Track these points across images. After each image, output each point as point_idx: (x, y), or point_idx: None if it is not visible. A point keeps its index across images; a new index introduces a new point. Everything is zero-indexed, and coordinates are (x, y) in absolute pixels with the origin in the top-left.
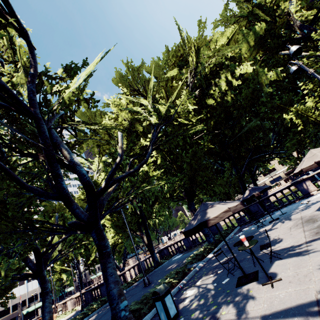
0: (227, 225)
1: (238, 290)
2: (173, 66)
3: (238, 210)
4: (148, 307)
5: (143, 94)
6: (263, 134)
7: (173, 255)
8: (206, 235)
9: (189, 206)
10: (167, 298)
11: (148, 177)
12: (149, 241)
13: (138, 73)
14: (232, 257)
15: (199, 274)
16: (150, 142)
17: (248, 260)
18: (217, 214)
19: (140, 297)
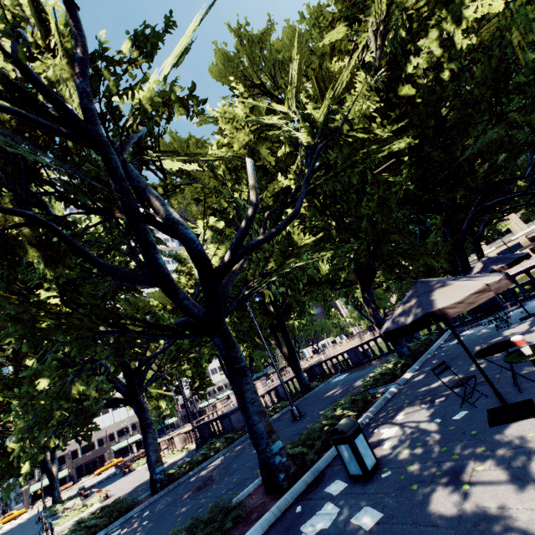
0: (429, 328)
1: (497, 431)
2: (329, 29)
3: (503, 289)
4: (315, 452)
5: (273, 95)
6: (505, 158)
7: (332, 376)
8: (396, 343)
9: (364, 295)
10: (359, 440)
11: (295, 246)
12: (292, 353)
13: (262, 50)
14: (470, 376)
15: (396, 404)
16: (298, 181)
17: (499, 381)
18: (461, 298)
19: (292, 435)
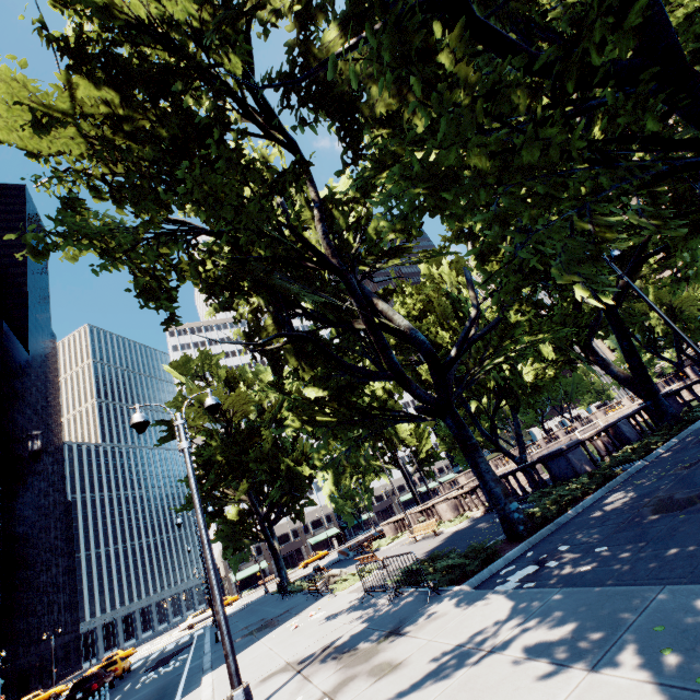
0: None
1: None
2: None
3: None
4: None
5: None
6: None
7: None
8: None
9: None
10: None
11: None
12: (640, 367)
13: None
14: None
15: None
16: None
17: None
18: None
19: None
